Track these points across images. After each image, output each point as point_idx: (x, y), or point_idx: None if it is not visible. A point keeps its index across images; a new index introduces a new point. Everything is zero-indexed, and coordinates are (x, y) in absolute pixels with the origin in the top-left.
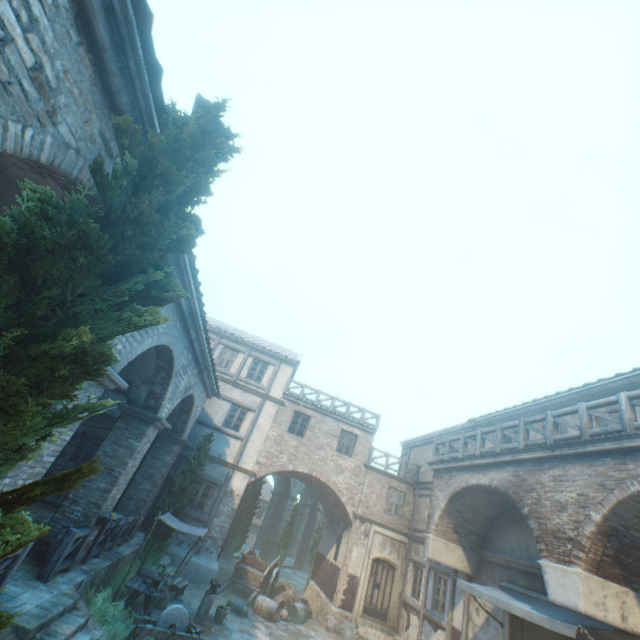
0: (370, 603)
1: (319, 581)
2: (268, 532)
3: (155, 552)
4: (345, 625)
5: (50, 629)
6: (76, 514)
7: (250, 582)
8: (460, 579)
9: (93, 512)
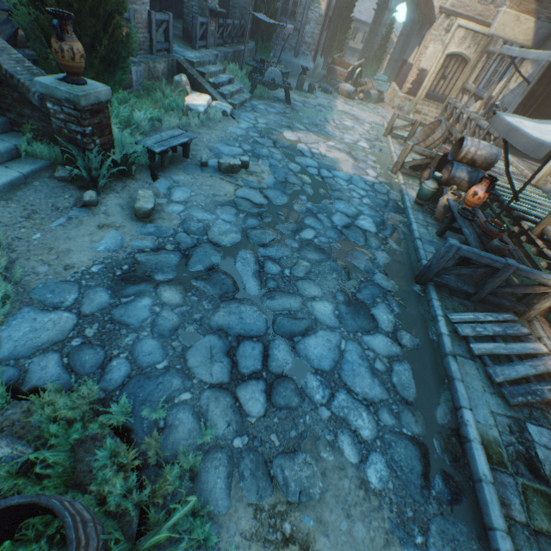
0: (432, 92)
1: (397, 82)
2: (364, 50)
3: (263, 52)
4: (405, 104)
5: (205, 68)
6: (195, 10)
7: (338, 79)
8: (504, 46)
9: (204, 7)
